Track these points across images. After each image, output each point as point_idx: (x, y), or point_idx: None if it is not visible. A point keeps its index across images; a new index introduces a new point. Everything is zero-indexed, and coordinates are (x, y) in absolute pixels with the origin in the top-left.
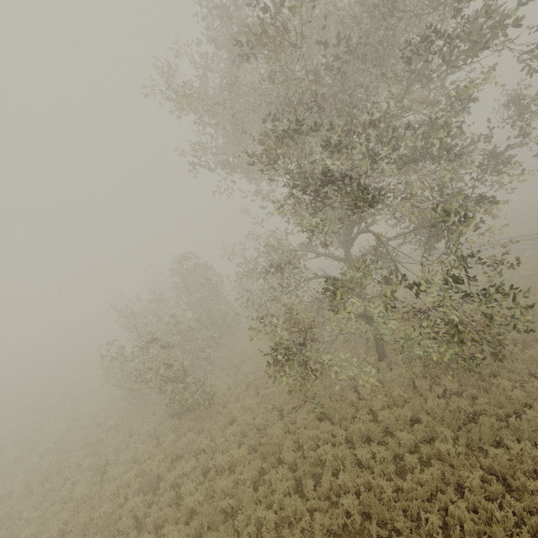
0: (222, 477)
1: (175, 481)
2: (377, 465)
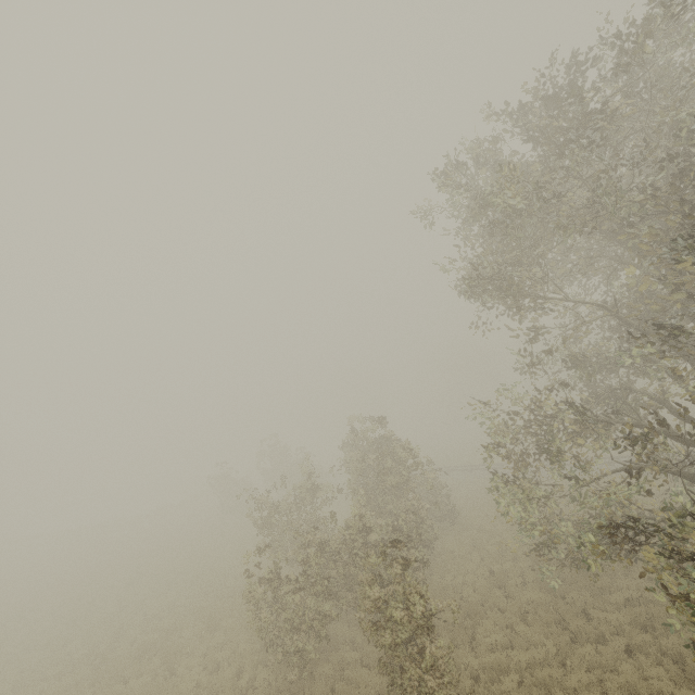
0: None
1: None
2: None
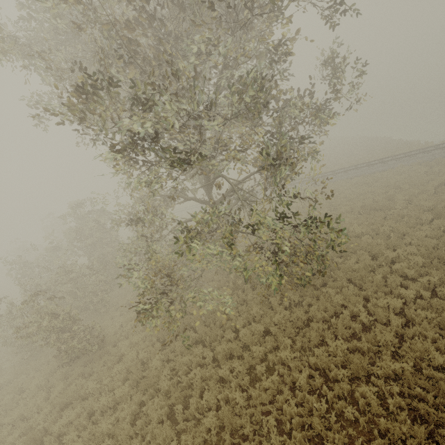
0: (104, 419)
1: (61, 430)
2: (234, 380)
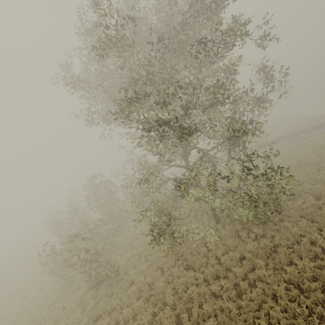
0: None
1: None
2: (224, 293)
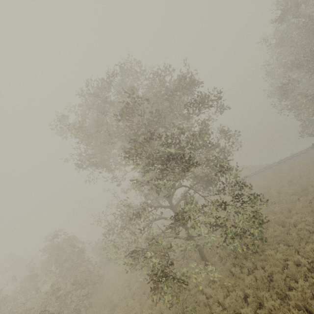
0: None
1: None
2: None
